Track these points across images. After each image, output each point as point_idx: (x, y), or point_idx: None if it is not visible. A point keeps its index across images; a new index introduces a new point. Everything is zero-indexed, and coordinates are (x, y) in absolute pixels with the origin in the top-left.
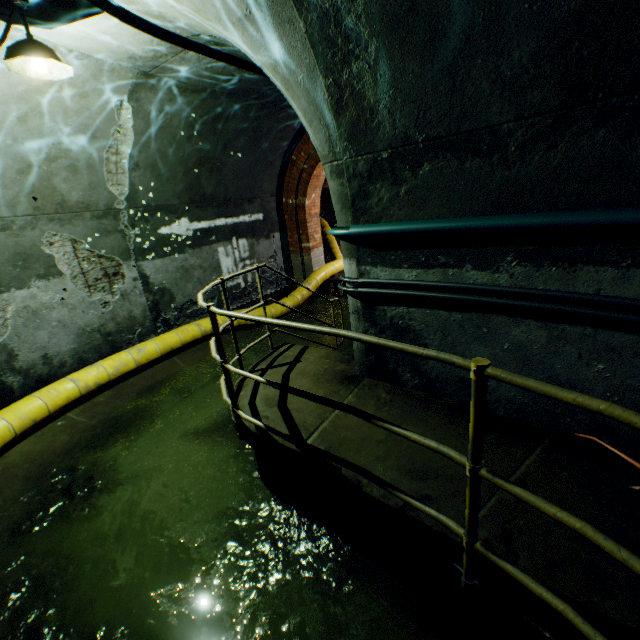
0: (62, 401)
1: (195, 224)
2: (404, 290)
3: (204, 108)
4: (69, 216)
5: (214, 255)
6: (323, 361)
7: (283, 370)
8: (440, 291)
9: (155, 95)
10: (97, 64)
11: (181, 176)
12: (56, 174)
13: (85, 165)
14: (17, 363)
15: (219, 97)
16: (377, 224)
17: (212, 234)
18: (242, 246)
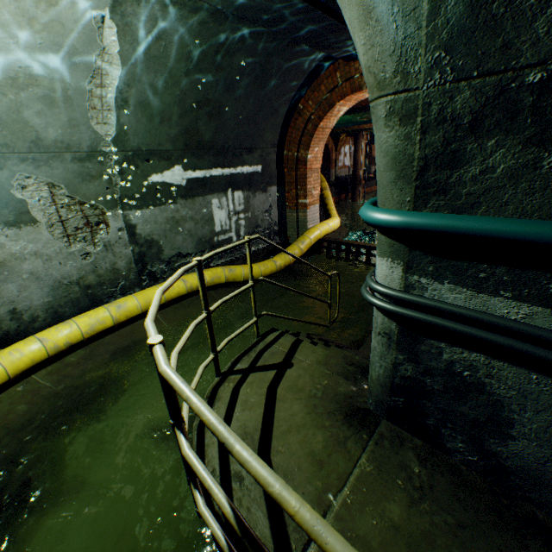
0: (25, 364)
1: (189, 173)
2: (495, 335)
3: (205, 35)
4: (45, 156)
5: (207, 207)
6: (321, 371)
7: (268, 378)
8: None
9: (144, 11)
10: None
11: (177, 118)
12: (27, 105)
13: (63, 97)
14: None
15: (223, 21)
16: (471, 216)
17: (207, 184)
18: (237, 198)
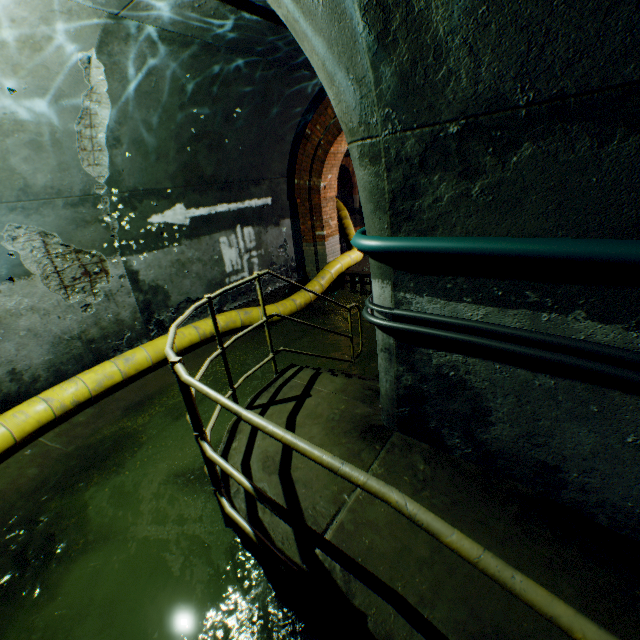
0: (31, 426)
1: (192, 211)
2: (464, 334)
3: (198, 68)
4: (35, 204)
5: (215, 246)
6: (339, 398)
7: (288, 409)
8: (522, 342)
9: (132, 49)
10: (45, 1)
11: (174, 154)
12: (13, 152)
13: (51, 141)
14: None
15: (216, 53)
16: (430, 237)
17: (213, 222)
18: (248, 235)
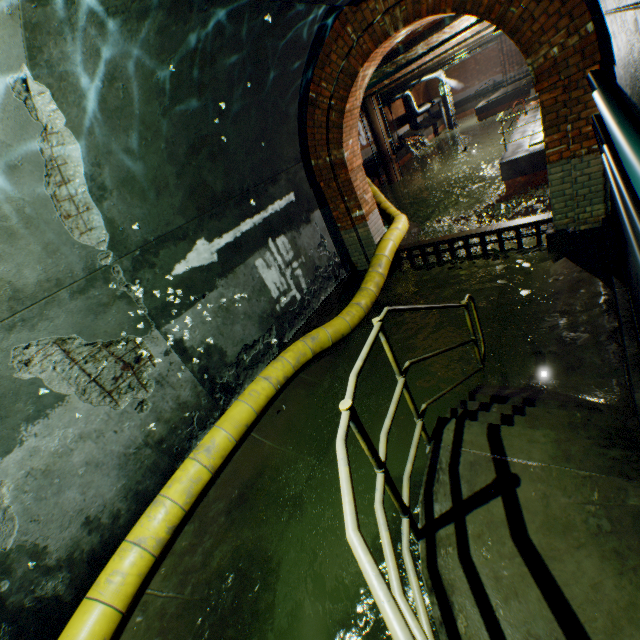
0: (132, 585)
1: (216, 242)
2: None
3: (170, 48)
4: (36, 309)
5: (253, 274)
6: (571, 475)
7: (499, 517)
8: None
9: (76, 46)
10: None
11: (174, 180)
12: None
13: (21, 221)
14: (49, 558)
15: (187, 15)
16: None
17: (241, 246)
18: (282, 246)
